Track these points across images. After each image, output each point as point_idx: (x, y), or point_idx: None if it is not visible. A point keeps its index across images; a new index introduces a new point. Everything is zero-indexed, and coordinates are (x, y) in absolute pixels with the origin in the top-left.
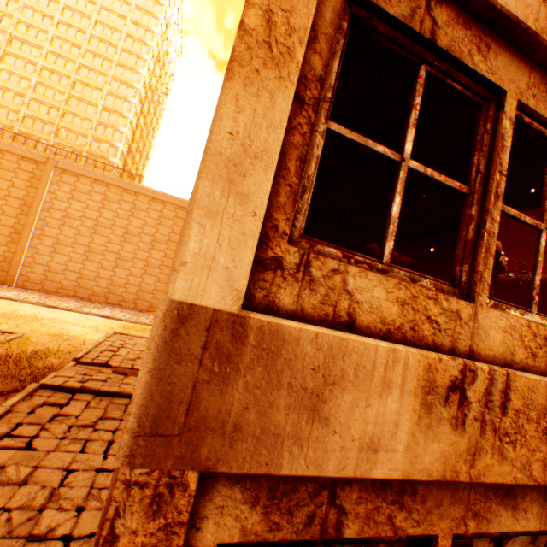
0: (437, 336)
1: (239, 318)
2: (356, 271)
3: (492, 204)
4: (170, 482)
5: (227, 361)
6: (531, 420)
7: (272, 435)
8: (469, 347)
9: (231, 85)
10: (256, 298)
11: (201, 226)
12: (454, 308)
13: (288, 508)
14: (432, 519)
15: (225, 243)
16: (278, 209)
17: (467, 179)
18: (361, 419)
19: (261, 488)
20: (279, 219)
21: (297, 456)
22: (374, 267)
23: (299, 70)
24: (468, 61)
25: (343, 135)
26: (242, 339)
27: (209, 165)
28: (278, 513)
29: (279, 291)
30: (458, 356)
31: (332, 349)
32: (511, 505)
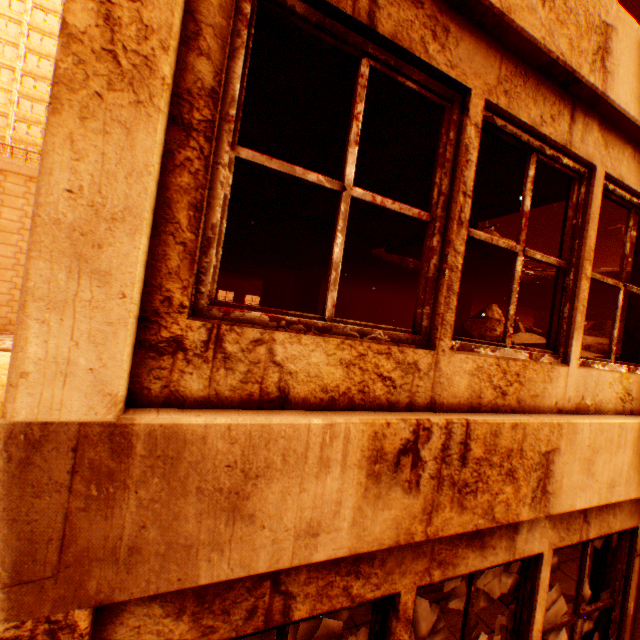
0: (392, 393)
1: (119, 427)
2: (286, 337)
3: (455, 233)
4: (51, 628)
5: (110, 481)
6: (494, 465)
7: (183, 548)
8: (431, 398)
9: (59, 119)
10: (153, 391)
11: (43, 322)
12: (411, 359)
13: (223, 608)
14: (394, 578)
15: (84, 339)
16: (169, 277)
17: (430, 203)
18: (296, 506)
19: (187, 596)
20: (173, 288)
21: (218, 562)
22: (313, 326)
23: (169, 88)
24: (422, 52)
25: (259, 164)
26: (127, 451)
27: (43, 239)
28: (211, 616)
29: (184, 377)
30: (418, 411)
31: (252, 439)
32: (479, 545)
